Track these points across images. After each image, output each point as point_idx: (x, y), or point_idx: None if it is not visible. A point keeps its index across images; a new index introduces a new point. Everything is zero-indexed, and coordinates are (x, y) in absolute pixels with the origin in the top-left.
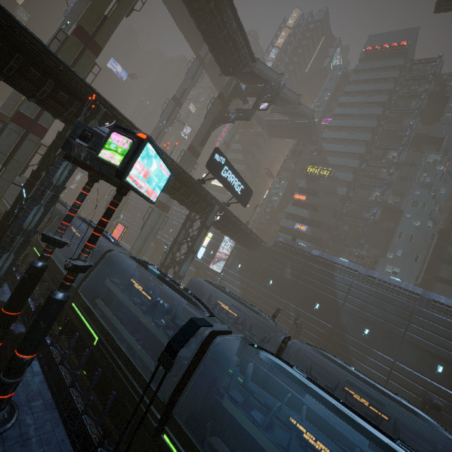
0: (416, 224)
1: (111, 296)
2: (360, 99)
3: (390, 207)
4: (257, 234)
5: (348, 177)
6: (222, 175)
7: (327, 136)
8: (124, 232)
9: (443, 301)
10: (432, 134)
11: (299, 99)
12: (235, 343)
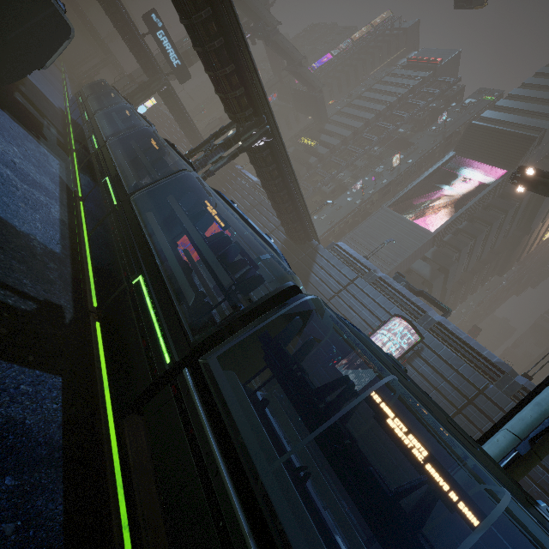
0: (349, 199)
1: None
2: (377, 96)
3: (342, 185)
4: None
5: (324, 151)
6: (158, 36)
7: (334, 119)
8: None
9: None
10: (411, 139)
11: (301, 60)
12: None
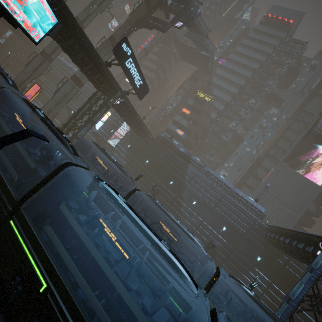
0: (247, 149)
1: (2, 128)
2: (249, 53)
3: (238, 135)
4: (150, 129)
5: (221, 107)
6: (126, 65)
7: (218, 73)
8: (39, 92)
9: (241, 194)
10: (279, 95)
11: (207, 33)
12: (89, 177)
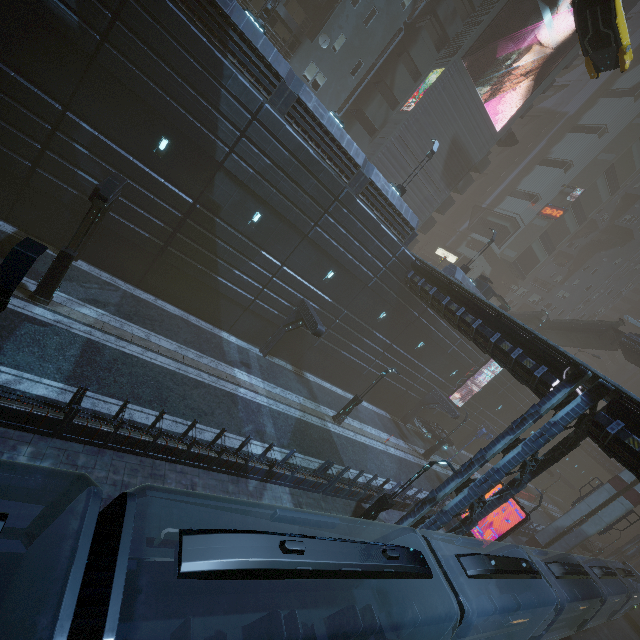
0: None
1: None
2: None
3: None
4: None
5: None
6: None
7: None
8: None
9: (380, 185)
10: None
11: None
12: None
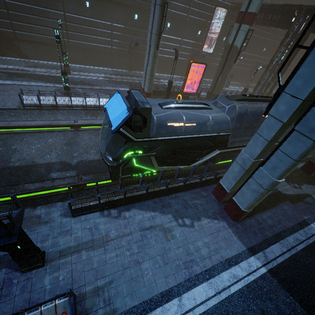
0: None
1: None
2: None
3: None
4: None
5: None
6: None
7: None
8: (203, 71)
9: None
10: None
11: None
12: None
